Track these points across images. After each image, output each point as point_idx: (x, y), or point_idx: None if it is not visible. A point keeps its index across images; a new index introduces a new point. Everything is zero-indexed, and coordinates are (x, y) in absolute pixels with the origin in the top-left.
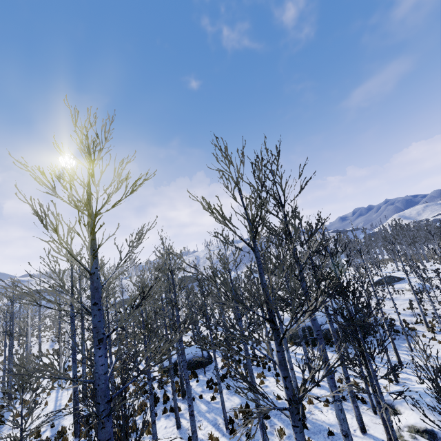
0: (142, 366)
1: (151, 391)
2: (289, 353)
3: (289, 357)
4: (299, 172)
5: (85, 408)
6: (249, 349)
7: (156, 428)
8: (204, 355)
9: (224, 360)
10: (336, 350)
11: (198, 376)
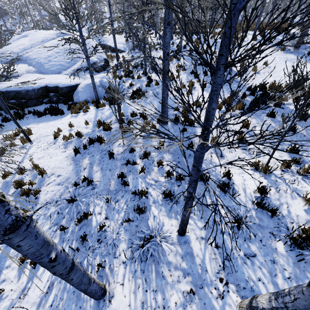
0: None
1: None
2: None
3: None
4: None
5: None
6: None
7: None
8: None
9: None
10: None
11: None
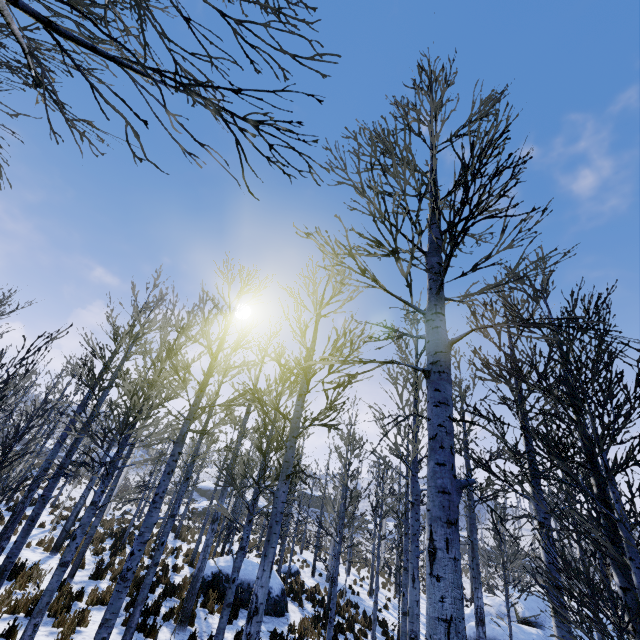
0: (172, 564)
1: (97, 500)
2: (416, 588)
3: (414, 602)
4: (484, 109)
5: (43, 559)
6: (370, 638)
7: (88, 634)
8: (273, 590)
9: (305, 622)
10: (553, 621)
11: (237, 616)
